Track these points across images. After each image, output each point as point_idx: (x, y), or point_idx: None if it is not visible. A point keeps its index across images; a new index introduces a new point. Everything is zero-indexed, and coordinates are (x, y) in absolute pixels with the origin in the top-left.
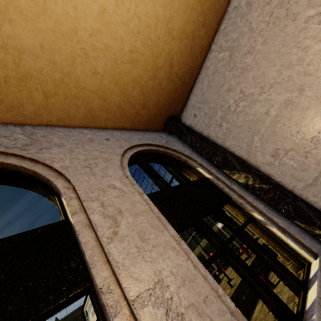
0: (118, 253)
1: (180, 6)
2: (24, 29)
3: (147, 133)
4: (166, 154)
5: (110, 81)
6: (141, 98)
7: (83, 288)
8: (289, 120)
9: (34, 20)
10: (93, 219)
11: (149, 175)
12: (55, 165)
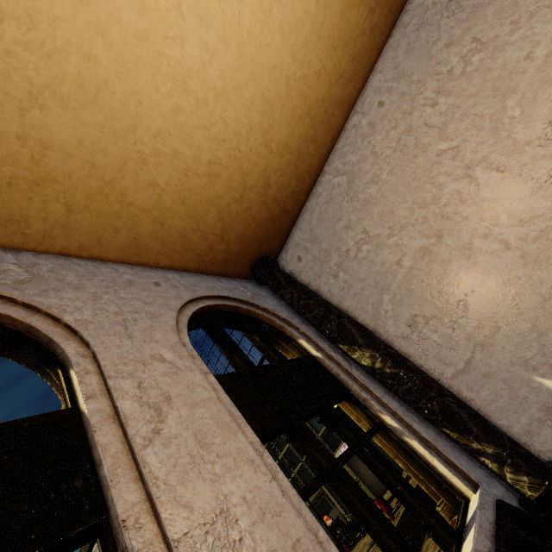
0: (159, 463)
1: (283, 116)
2: (59, 120)
3: (223, 279)
4: (251, 314)
5: (174, 197)
6: (218, 225)
7: (91, 523)
8: (427, 275)
9: (77, 110)
10: (122, 407)
11: (221, 347)
12: (67, 317)
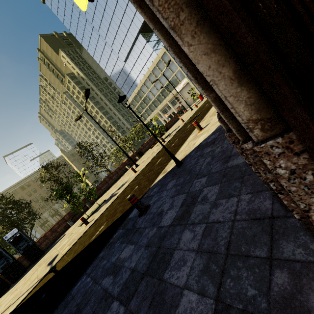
0: None
1: None
2: None
3: None
4: None
5: None
6: None
7: None
8: None
9: None
10: None
11: None
12: None
